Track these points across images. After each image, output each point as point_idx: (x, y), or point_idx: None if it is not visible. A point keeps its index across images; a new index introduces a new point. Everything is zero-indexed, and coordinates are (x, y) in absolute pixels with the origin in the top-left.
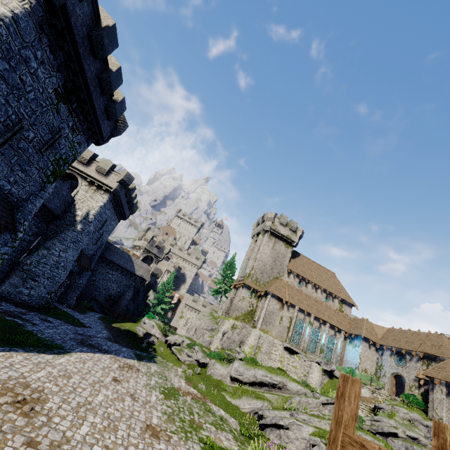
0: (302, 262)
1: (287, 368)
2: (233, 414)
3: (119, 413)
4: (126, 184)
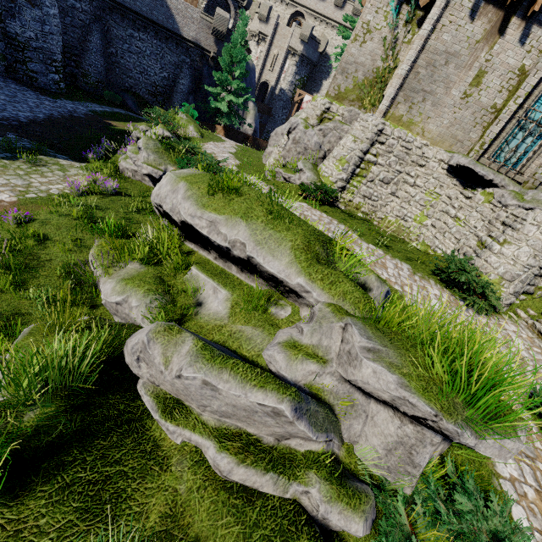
0: None
1: (439, 221)
2: None
3: None
4: None
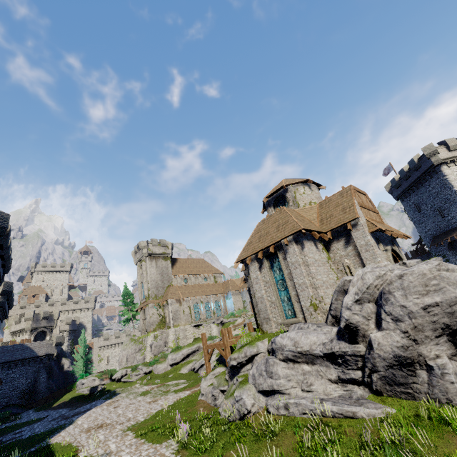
0: (181, 264)
1: (199, 337)
2: (180, 379)
3: (135, 408)
4: (8, 292)
